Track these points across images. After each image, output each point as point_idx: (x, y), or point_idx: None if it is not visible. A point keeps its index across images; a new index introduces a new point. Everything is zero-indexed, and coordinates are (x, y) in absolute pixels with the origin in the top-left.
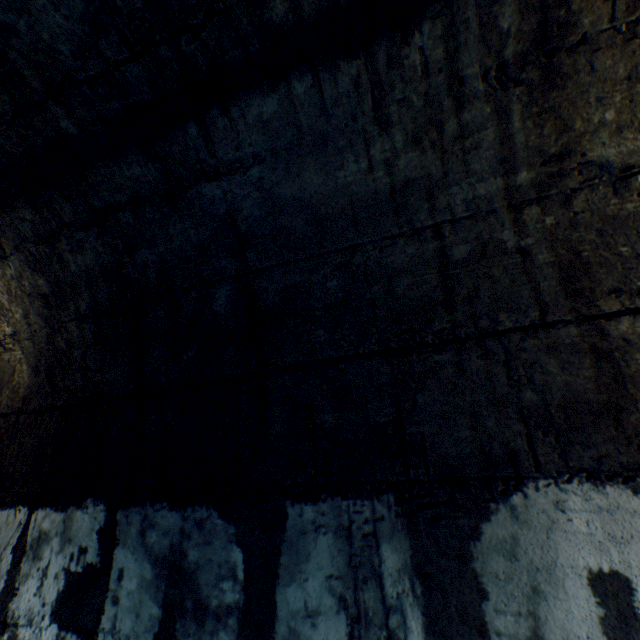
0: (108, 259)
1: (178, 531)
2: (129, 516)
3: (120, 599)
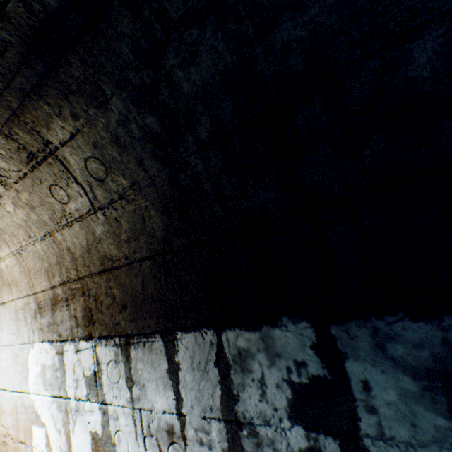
0: (230, 59)
1: (439, 343)
2: (348, 331)
3: (377, 409)
